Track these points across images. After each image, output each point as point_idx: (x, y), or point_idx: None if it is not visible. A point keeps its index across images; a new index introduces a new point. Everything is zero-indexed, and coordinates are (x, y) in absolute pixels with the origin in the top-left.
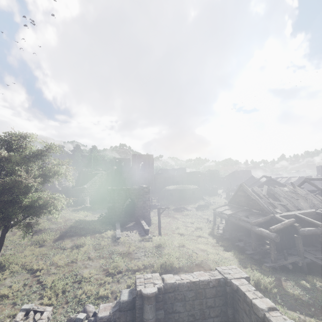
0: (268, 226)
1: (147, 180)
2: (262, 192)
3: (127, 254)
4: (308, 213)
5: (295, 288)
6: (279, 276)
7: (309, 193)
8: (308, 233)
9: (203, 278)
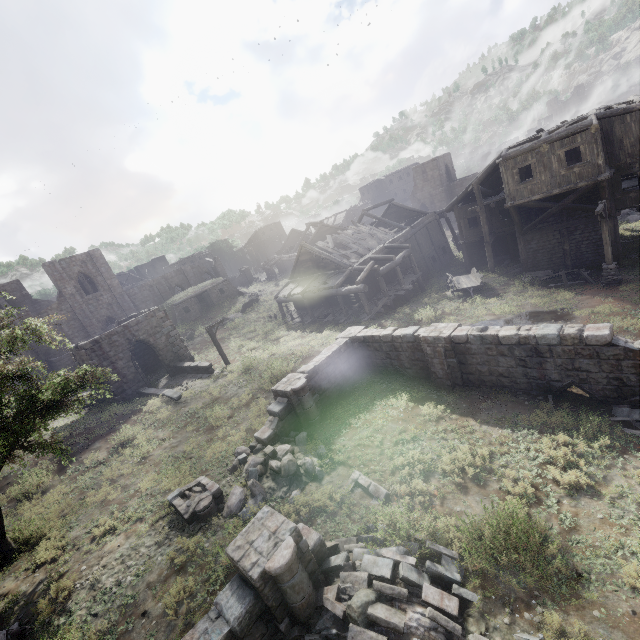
0: (350, 282)
1: (115, 306)
2: (329, 245)
3: (216, 401)
4: (379, 251)
5: (393, 322)
6: (379, 322)
7: (372, 228)
8: (386, 270)
9: (334, 349)
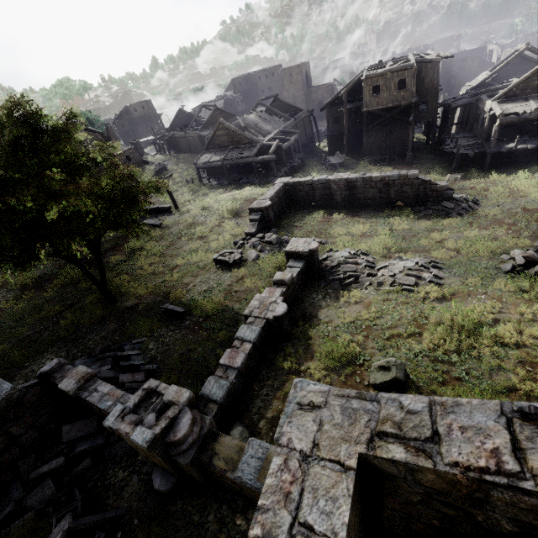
0: (259, 155)
1: None
2: (241, 124)
3: (193, 225)
4: (277, 133)
5: None
6: None
7: (268, 116)
8: (286, 147)
9: (277, 188)
